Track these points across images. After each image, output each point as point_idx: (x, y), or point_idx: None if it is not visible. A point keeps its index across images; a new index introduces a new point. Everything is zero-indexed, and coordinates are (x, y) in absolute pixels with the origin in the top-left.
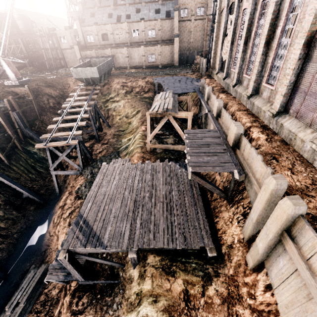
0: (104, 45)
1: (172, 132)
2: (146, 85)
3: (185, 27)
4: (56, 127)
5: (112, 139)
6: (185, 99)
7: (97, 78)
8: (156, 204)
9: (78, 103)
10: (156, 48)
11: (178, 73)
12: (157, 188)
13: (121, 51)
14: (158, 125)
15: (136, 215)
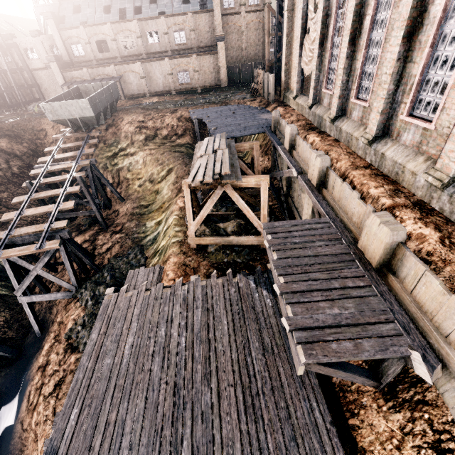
0: (103, 59)
1: (231, 208)
2: (179, 123)
3: (233, 25)
4: (17, 217)
5: (129, 223)
6: (250, 147)
7: (91, 117)
8: (220, 393)
9: (60, 165)
10: (189, 60)
11: (230, 100)
12: (218, 348)
13: (132, 69)
14: (207, 202)
15: (180, 434)
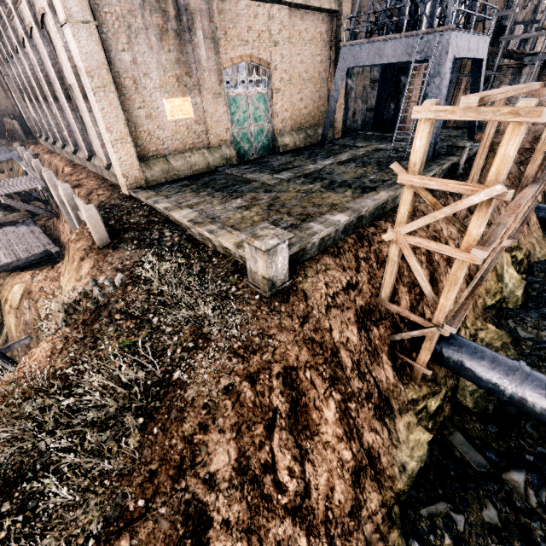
0: None
1: None
2: None
3: None
4: None
5: None
6: (0, 168)
7: None
8: None
9: None
10: None
11: None
12: None
13: None
14: None
15: None
